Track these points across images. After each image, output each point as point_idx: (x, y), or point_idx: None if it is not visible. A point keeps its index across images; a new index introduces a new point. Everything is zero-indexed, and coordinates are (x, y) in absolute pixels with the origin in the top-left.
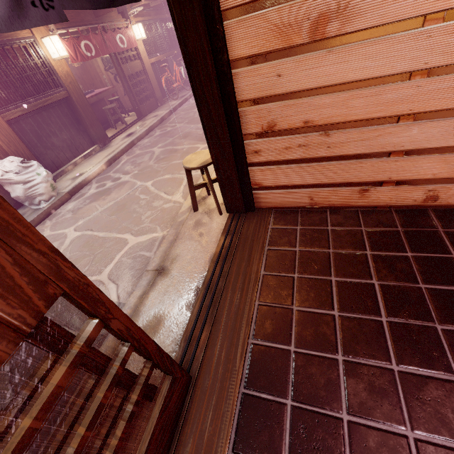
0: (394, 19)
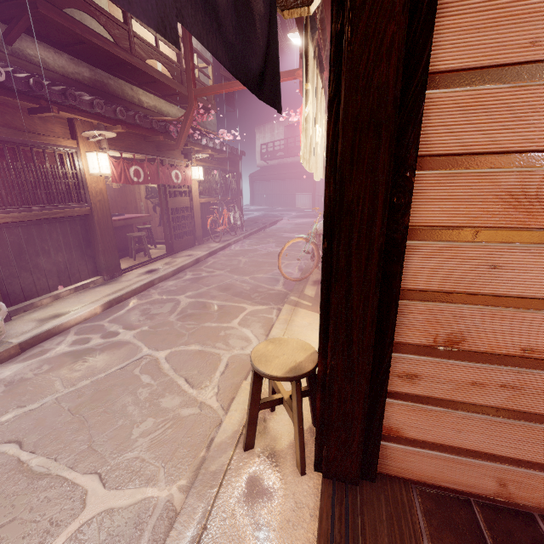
0: None
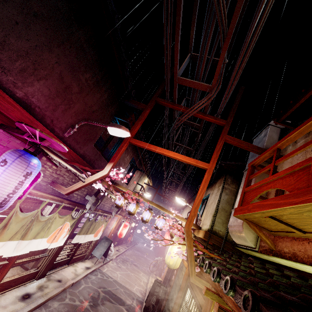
0: None
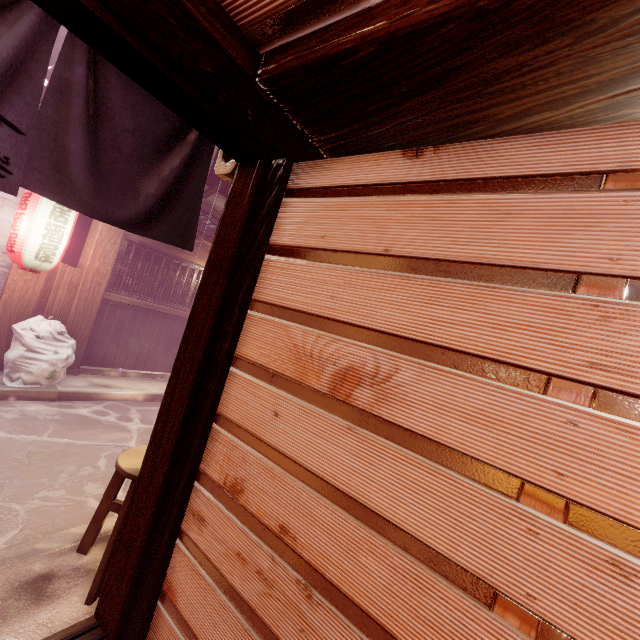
0: (460, 446)
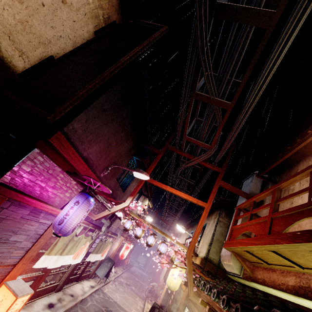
0: None
